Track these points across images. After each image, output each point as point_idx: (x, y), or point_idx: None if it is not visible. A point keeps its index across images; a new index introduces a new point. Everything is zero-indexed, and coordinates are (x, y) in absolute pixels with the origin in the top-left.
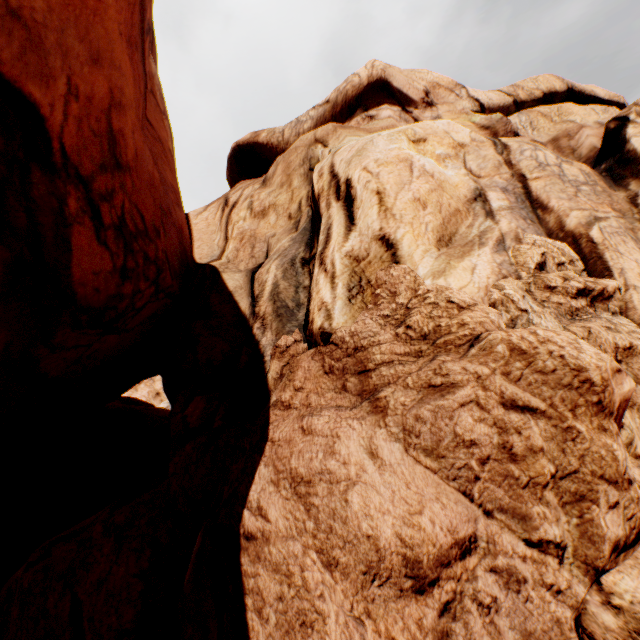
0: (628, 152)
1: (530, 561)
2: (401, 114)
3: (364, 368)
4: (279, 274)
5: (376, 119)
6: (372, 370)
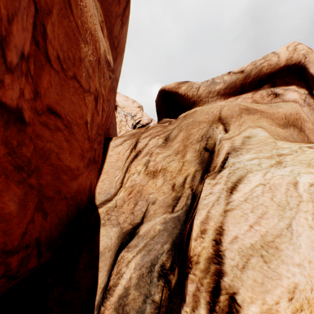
0: None
1: None
2: (306, 98)
3: None
4: (134, 278)
5: (280, 98)
6: None
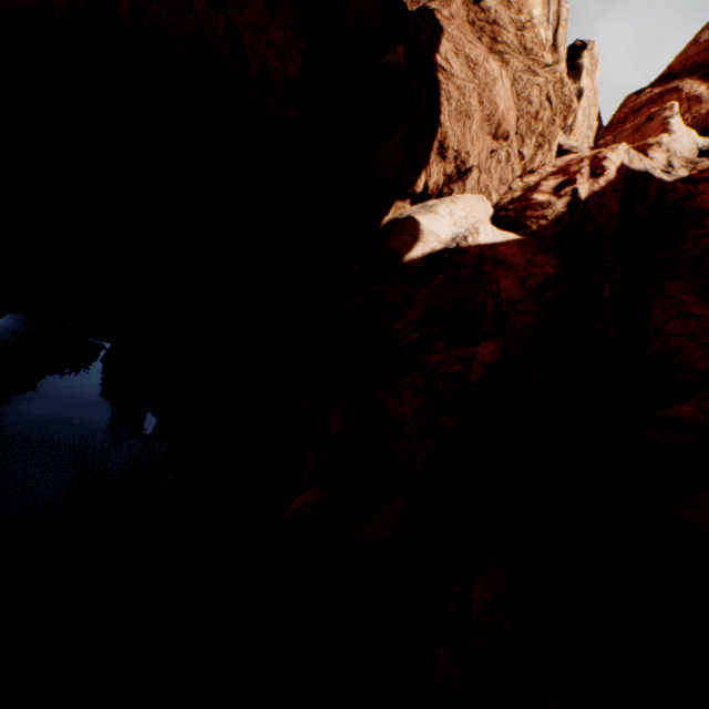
0: (578, 65)
1: (514, 158)
2: None
3: (495, 39)
4: None
5: None
6: (499, 43)
